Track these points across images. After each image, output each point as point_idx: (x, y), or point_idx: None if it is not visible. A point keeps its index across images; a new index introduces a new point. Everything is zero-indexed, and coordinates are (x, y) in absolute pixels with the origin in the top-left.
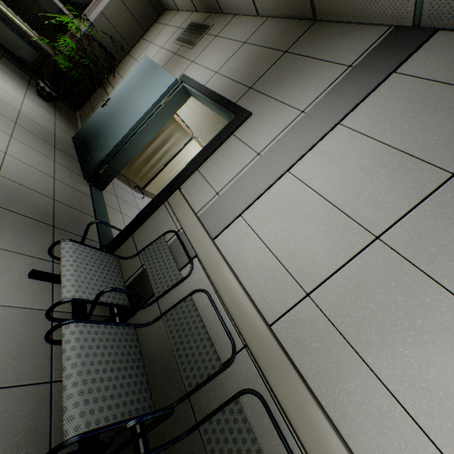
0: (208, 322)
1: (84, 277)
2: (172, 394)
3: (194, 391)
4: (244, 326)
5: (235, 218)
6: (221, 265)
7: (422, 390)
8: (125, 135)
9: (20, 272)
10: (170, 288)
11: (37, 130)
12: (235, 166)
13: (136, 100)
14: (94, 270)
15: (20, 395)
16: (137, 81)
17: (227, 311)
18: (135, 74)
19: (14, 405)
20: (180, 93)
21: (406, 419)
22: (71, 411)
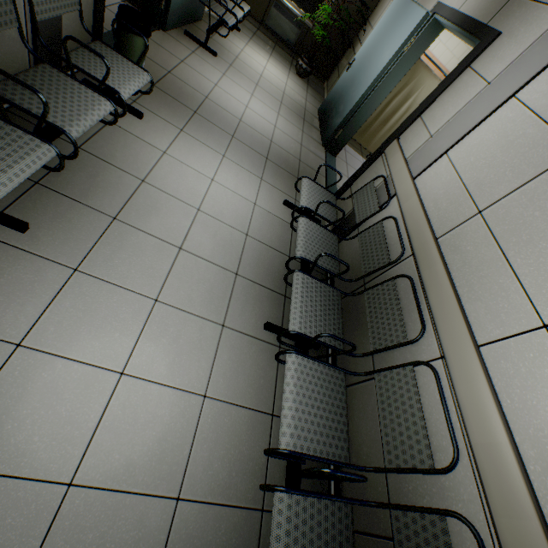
0: (391, 241)
1: (312, 199)
2: (354, 286)
3: (367, 275)
4: (415, 238)
5: (439, 156)
6: (412, 197)
7: (544, 272)
8: (362, 96)
9: (279, 200)
10: (368, 217)
11: (294, 107)
12: (458, 104)
13: (379, 53)
14: (318, 198)
15: (276, 254)
16: (384, 30)
17: (406, 229)
18: (383, 21)
19: (274, 256)
20: (429, 30)
21: (518, 291)
22: (299, 249)
